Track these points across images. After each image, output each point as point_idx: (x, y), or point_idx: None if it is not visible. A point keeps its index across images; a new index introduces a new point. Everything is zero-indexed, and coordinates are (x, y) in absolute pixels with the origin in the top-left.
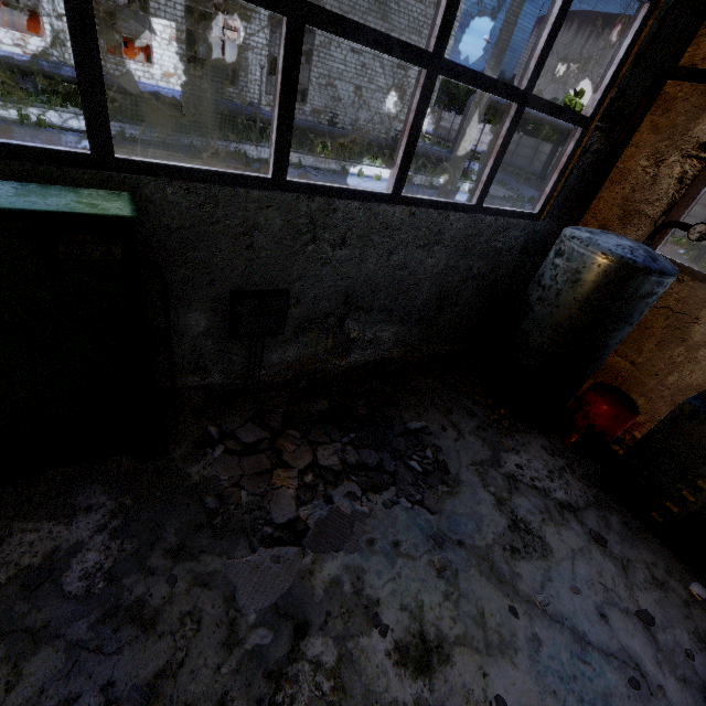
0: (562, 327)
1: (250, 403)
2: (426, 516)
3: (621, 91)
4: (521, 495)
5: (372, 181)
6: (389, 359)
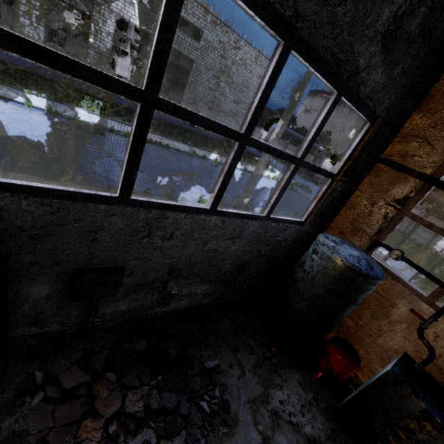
0: (315, 300)
1: (82, 343)
2: None
3: (354, 163)
4: (281, 432)
5: (211, 162)
6: (200, 304)
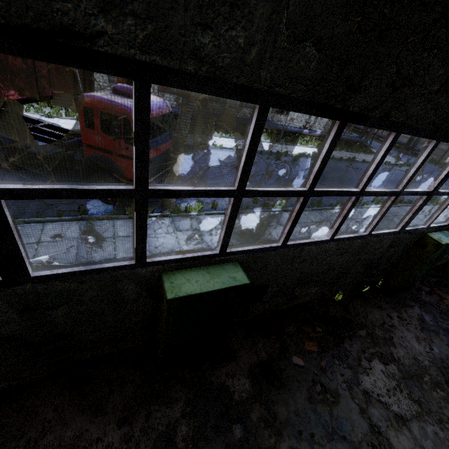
0: None
1: None
2: None
3: None
4: None
5: (338, 161)
6: (443, 263)
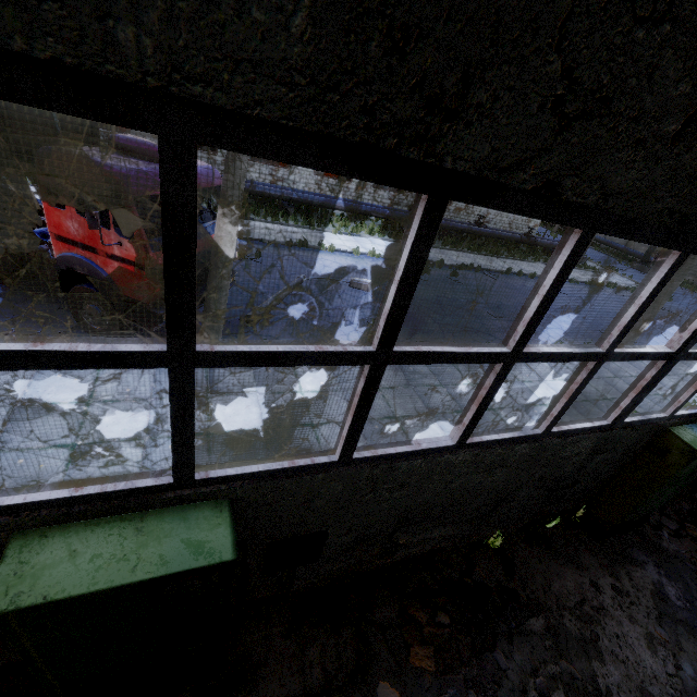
0: None
1: None
2: None
3: None
4: None
5: (528, 279)
6: None
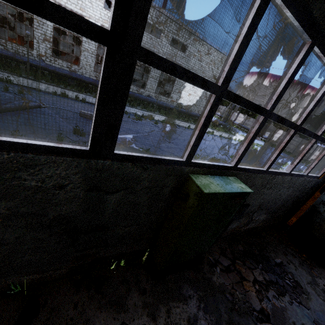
0: None
1: (216, 244)
2: (306, 310)
3: None
4: None
5: None
6: (257, 226)
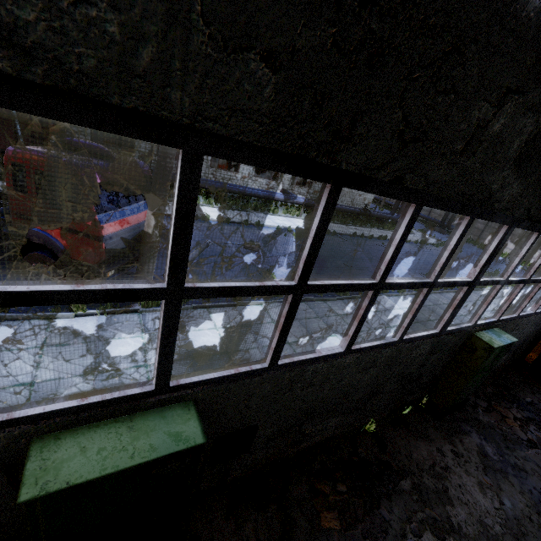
0: None
1: None
2: None
3: None
4: None
5: (368, 240)
6: (498, 367)
